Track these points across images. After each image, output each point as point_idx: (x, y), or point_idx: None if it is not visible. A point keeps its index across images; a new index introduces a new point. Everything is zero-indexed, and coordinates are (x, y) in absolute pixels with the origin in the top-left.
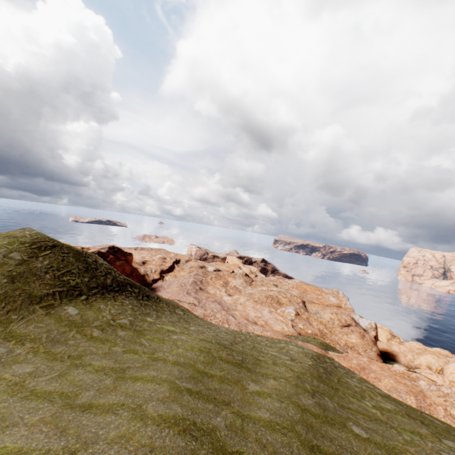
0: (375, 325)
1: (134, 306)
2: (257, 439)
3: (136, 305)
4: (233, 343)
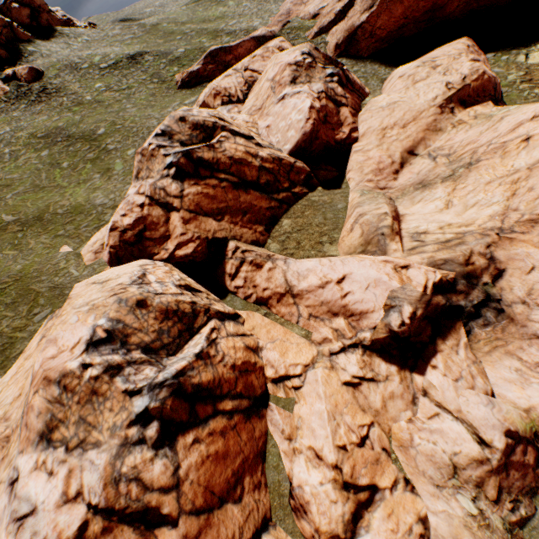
0: None
1: None
2: (163, 28)
3: None
4: (235, 15)
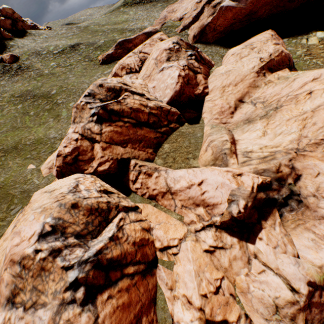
0: (218, 9)
1: (136, 7)
2: (91, 29)
3: (137, 7)
4: (134, 20)
